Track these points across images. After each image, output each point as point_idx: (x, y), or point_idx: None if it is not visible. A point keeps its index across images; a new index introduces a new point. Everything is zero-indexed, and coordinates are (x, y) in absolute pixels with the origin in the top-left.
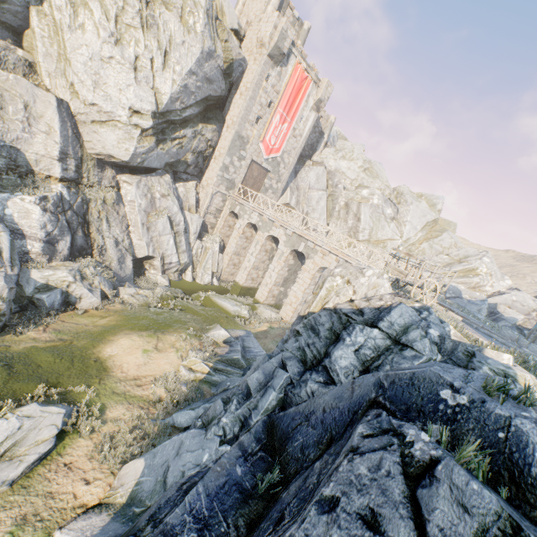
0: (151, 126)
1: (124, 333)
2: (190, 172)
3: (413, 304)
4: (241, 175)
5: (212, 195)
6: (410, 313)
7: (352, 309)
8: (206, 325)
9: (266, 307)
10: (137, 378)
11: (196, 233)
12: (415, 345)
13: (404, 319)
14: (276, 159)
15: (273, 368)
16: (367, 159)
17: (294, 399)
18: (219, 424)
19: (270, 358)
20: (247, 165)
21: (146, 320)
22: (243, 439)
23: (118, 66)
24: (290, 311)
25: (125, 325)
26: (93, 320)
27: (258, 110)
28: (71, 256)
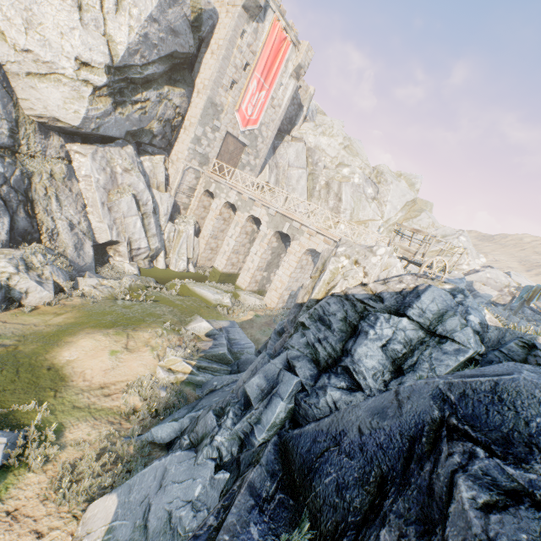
0: (105, 83)
1: (85, 332)
2: (157, 144)
3: (442, 285)
4: (215, 149)
5: (184, 171)
6: (444, 297)
7: (368, 294)
8: (185, 317)
9: (249, 294)
10: (104, 387)
11: (167, 215)
12: (456, 336)
13: (438, 304)
14: (253, 131)
15: (277, 371)
16: (346, 135)
17: (310, 412)
18: (212, 445)
19: (270, 357)
20: (221, 138)
21: (112, 316)
22: (253, 477)
23: (57, 2)
24: (276, 297)
25: (86, 322)
26: (45, 319)
27: (232, 73)
28: (12, 242)
